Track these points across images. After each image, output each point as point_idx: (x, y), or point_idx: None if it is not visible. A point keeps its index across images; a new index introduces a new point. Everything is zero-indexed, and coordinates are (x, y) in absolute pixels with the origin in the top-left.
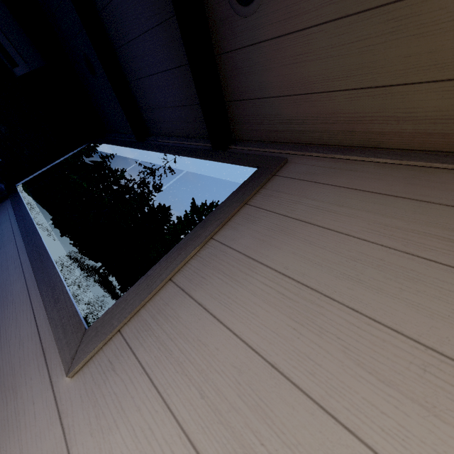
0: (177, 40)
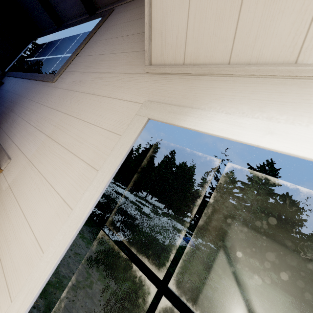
0: None
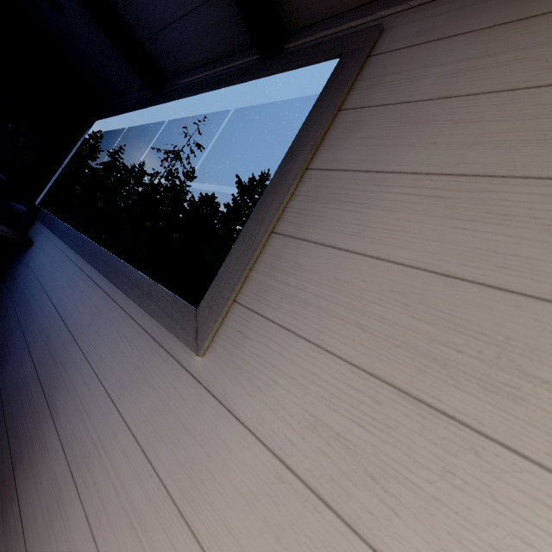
0: None
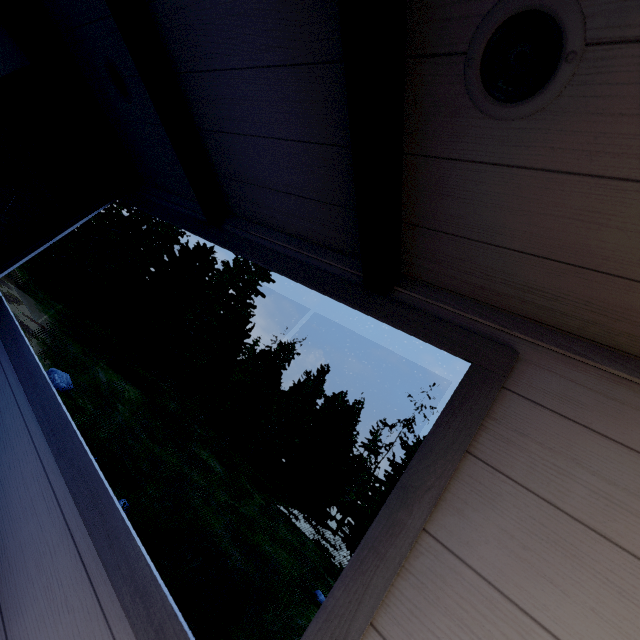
0: (323, 103)
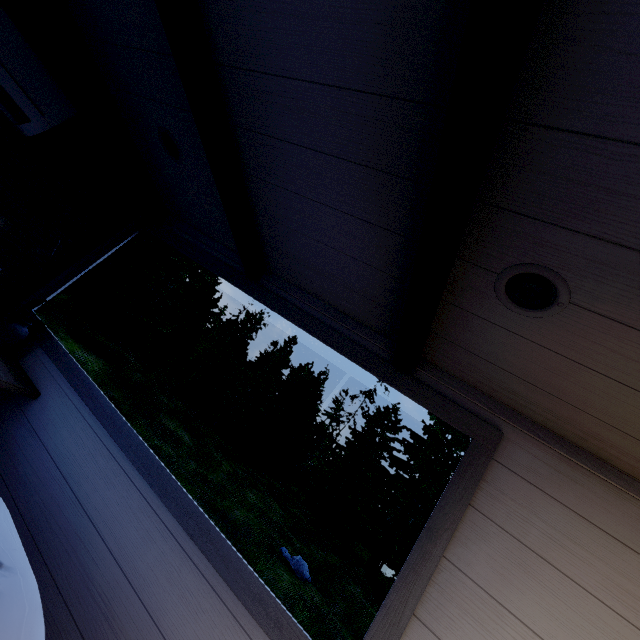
0: (383, 249)
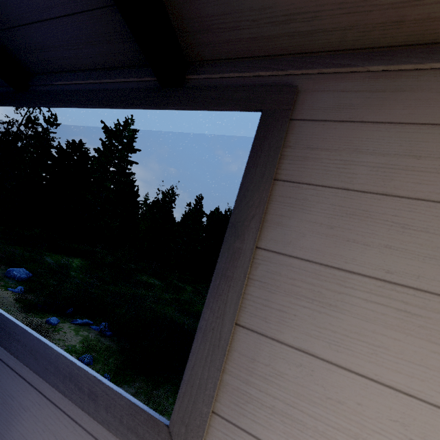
0: None
